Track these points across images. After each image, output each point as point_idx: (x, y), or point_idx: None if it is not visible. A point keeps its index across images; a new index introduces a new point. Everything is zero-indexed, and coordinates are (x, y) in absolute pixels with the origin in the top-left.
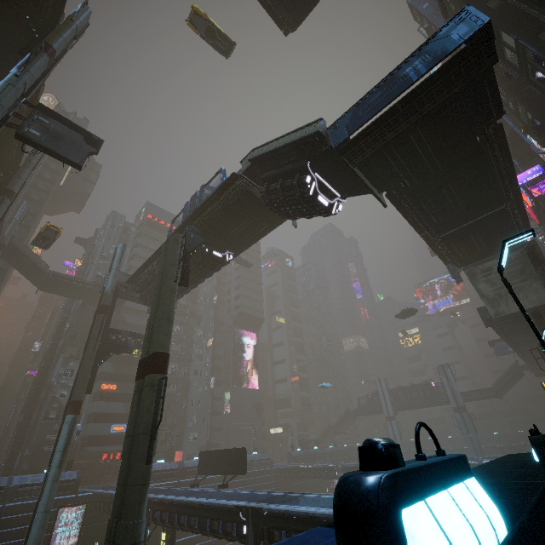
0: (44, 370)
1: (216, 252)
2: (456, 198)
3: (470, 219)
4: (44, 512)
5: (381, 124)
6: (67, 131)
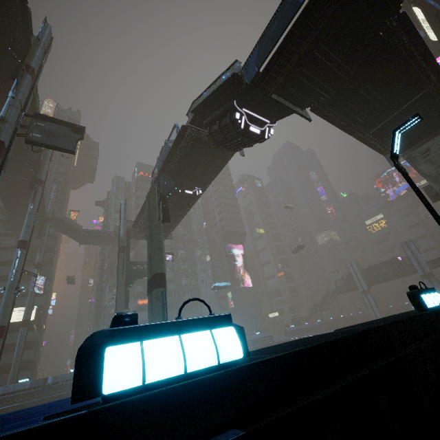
0: (99, 297)
1: (188, 191)
2: (375, 95)
3: (395, 110)
4: None
5: (283, 51)
6: (58, 128)
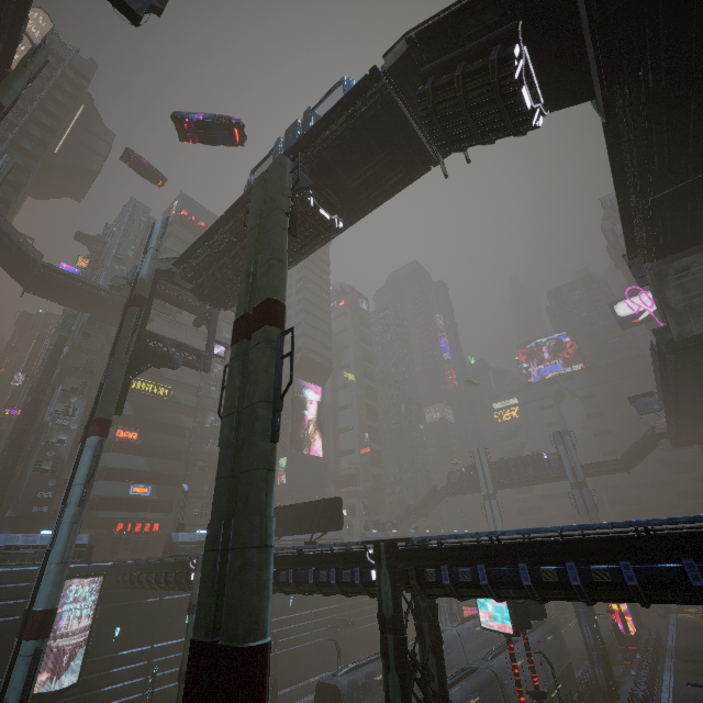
0: (33, 405)
1: (323, 211)
2: (700, 124)
3: (702, 169)
4: (60, 563)
5: None
6: None
